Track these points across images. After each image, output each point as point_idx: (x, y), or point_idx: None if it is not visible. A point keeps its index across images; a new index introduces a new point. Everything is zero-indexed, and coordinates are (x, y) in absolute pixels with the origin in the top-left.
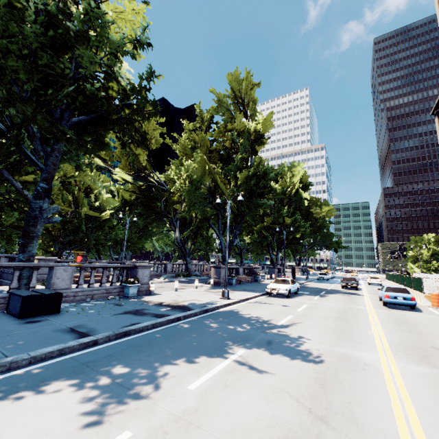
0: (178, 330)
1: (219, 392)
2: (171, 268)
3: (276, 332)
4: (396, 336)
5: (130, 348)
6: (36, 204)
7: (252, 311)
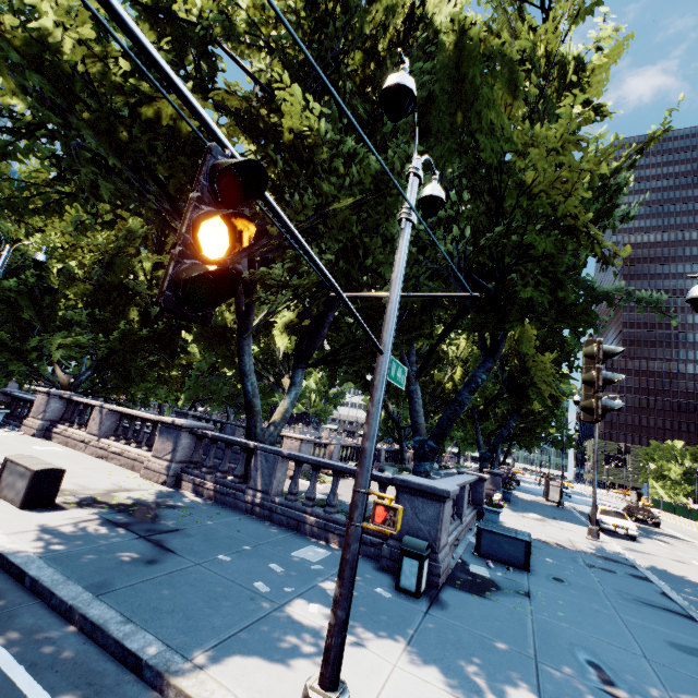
0: None
1: None
2: (383, 456)
3: None
4: None
5: None
6: (469, 399)
7: (678, 571)
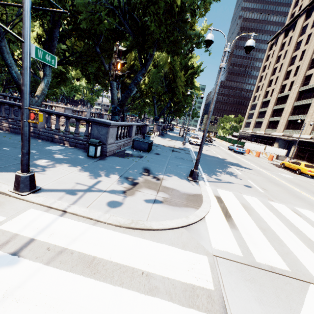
0: (203, 159)
1: (246, 175)
2: None
3: (227, 161)
4: (253, 163)
5: (207, 165)
6: (134, 88)
7: (204, 152)
